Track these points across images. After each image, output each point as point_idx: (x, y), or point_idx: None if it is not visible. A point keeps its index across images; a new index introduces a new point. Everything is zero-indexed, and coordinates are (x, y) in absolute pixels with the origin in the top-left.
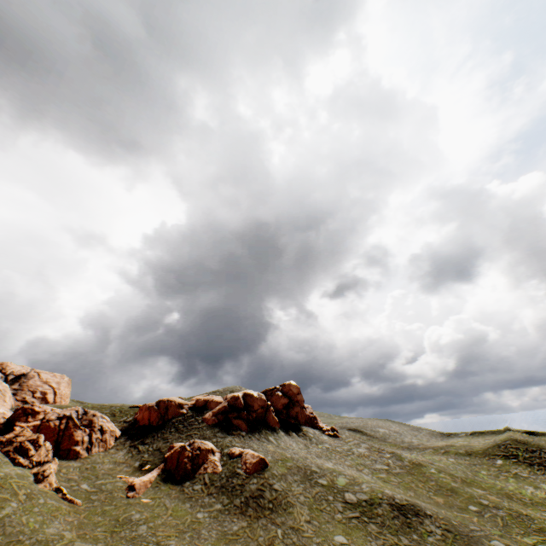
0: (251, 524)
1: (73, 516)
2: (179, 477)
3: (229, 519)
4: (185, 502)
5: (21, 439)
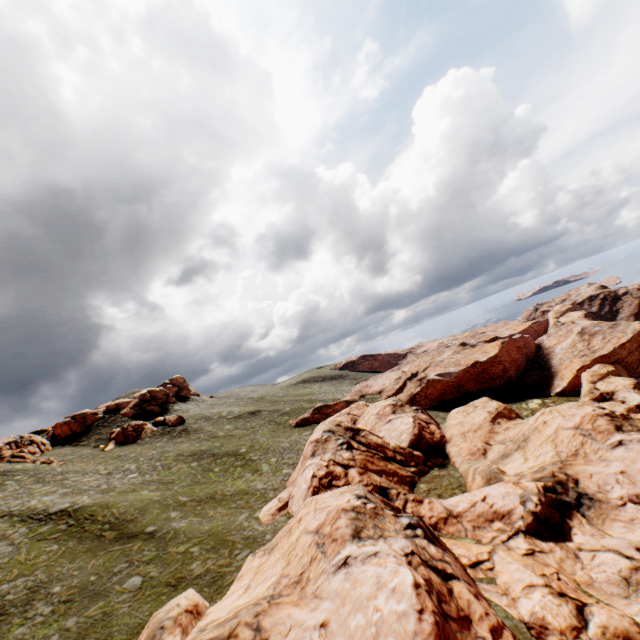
0: (187, 437)
1: (92, 464)
2: (132, 440)
3: (175, 440)
4: (146, 445)
5: (10, 454)
